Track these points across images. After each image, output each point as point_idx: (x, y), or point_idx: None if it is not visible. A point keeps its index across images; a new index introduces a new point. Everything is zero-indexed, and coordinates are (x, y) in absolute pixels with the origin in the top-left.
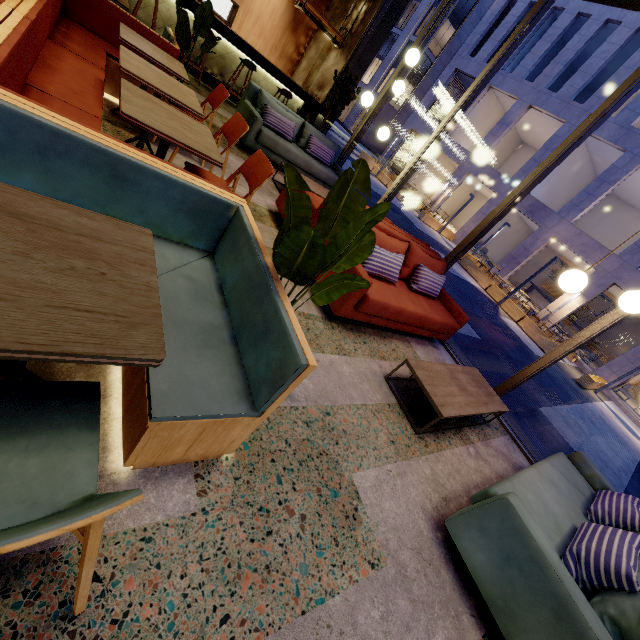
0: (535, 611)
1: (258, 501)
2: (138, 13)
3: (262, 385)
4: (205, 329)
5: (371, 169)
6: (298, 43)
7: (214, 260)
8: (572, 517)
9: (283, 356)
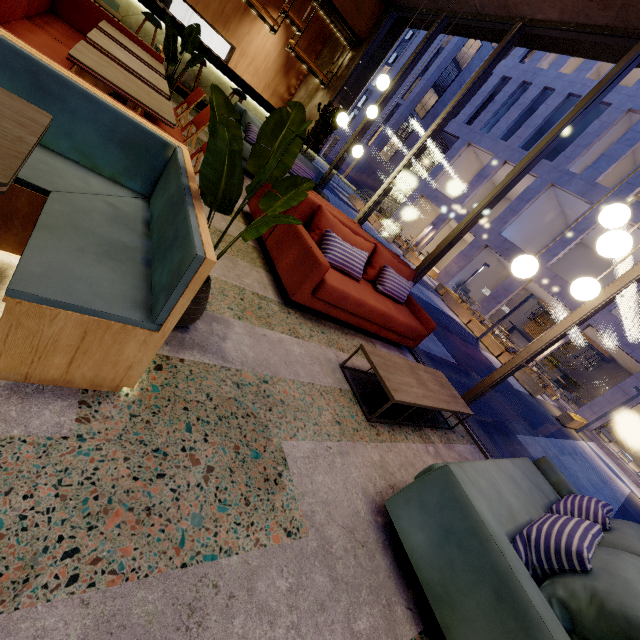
0: (475, 593)
1: (155, 442)
2: None
3: (161, 293)
4: (114, 245)
5: (359, 209)
6: (289, 85)
7: (149, 203)
8: (531, 512)
9: (183, 255)
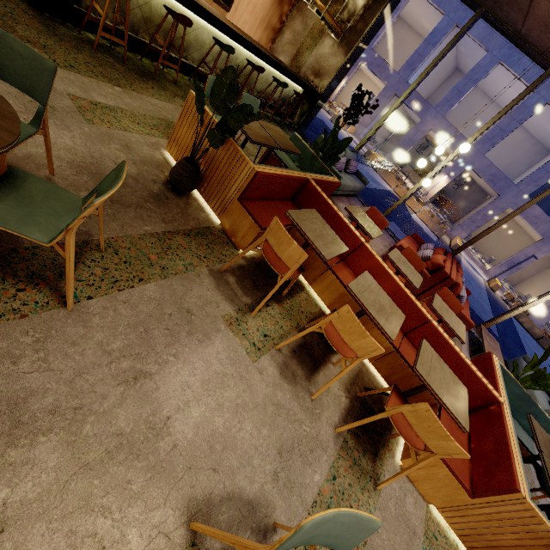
0: None
1: None
2: (193, 54)
3: None
4: None
5: None
6: (282, 12)
7: None
8: (544, 396)
9: (548, 426)
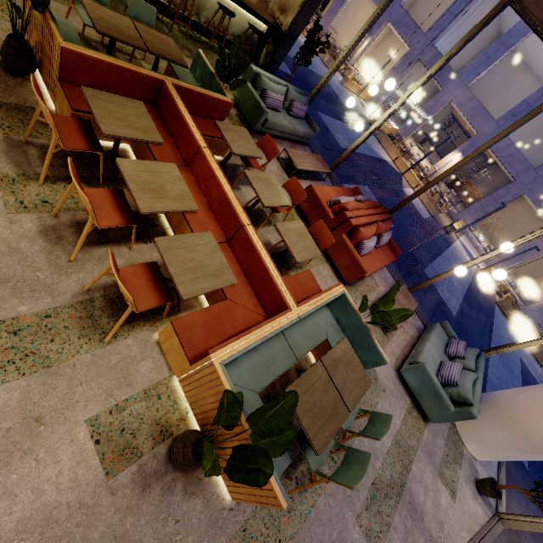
0: (429, 394)
1: None
2: None
3: (368, 364)
4: None
5: None
6: None
7: (329, 307)
8: (440, 357)
9: (379, 359)
